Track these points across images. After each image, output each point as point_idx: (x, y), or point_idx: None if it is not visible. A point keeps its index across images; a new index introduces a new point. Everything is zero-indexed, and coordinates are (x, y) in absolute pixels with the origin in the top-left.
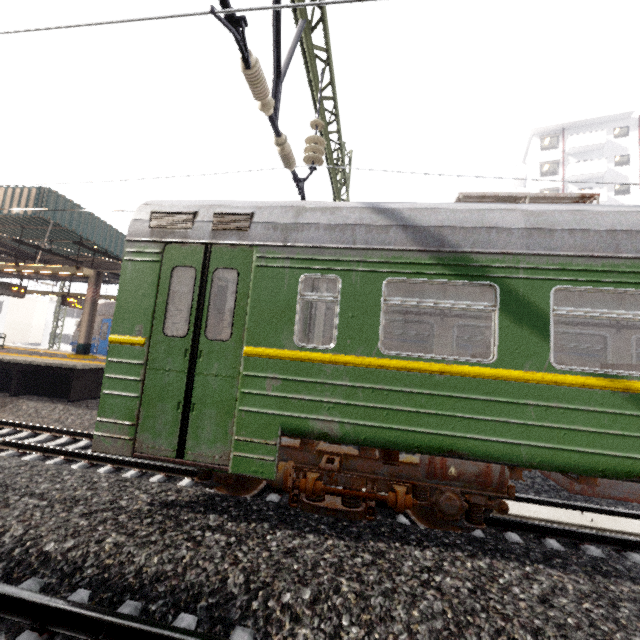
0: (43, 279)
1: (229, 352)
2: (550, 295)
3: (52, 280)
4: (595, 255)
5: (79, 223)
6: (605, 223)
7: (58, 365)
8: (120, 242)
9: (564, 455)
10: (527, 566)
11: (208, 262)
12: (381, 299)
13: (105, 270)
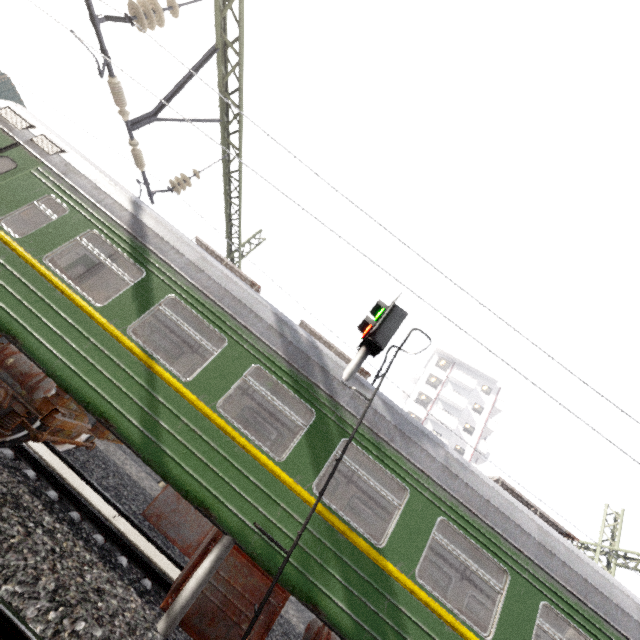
0: None
1: None
2: (166, 297)
3: None
4: (207, 295)
5: None
6: (231, 287)
7: None
8: None
9: (77, 380)
10: None
11: (7, 150)
12: (78, 236)
13: None
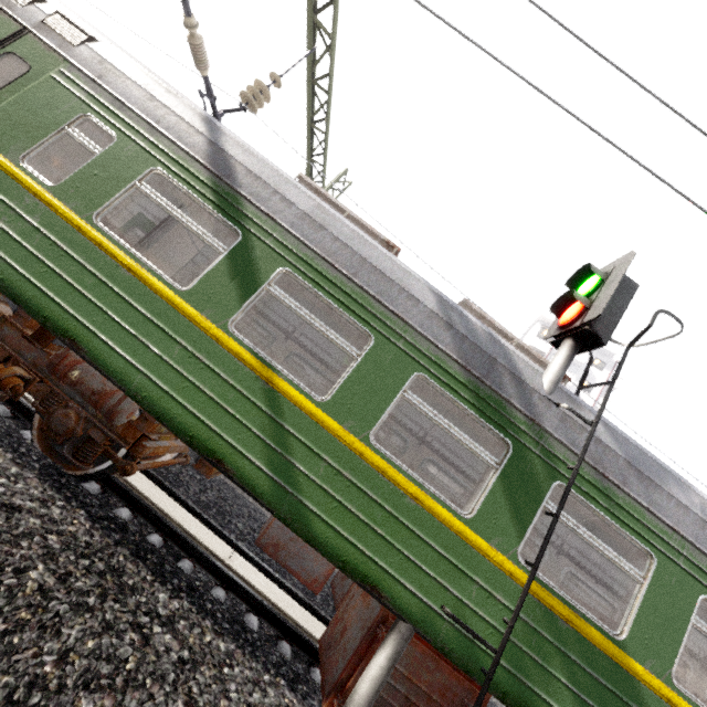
0: None
1: None
2: (276, 271)
3: None
4: (336, 266)
5: None
6: (366, 252)
7: None
8: None
9: (171, 404)
10: (67, 504)
11: (10, 42)
12: (136, 179)
13: None
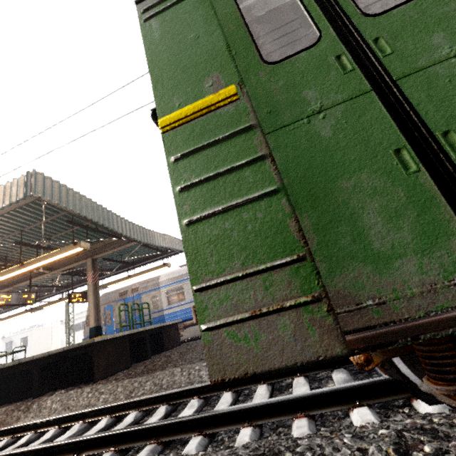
0: (51, 296)
1: (450, 2)
2: None
3: (58, 294)
4: None
5: (68, 200)
6: None
7: (75, 345)
8: (106, 215)
9: None
10: None
11: None
12: None
13: (98, 254)
